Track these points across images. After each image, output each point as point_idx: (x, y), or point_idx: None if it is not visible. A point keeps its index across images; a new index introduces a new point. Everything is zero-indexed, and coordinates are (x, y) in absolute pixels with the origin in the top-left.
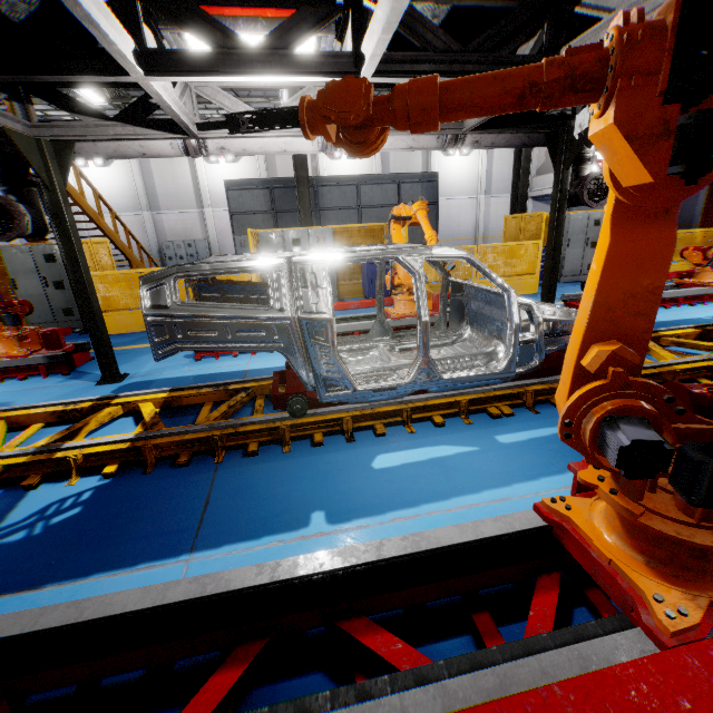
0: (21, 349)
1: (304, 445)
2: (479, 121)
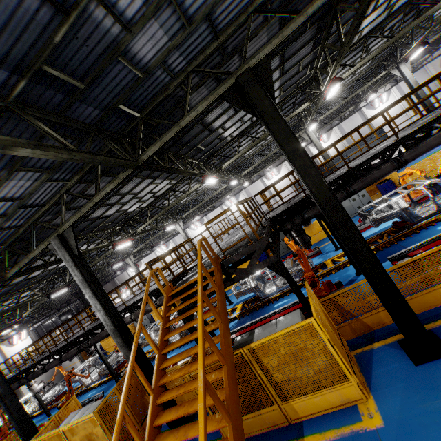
0: (308, 252)
1: (414, 234)
2: None
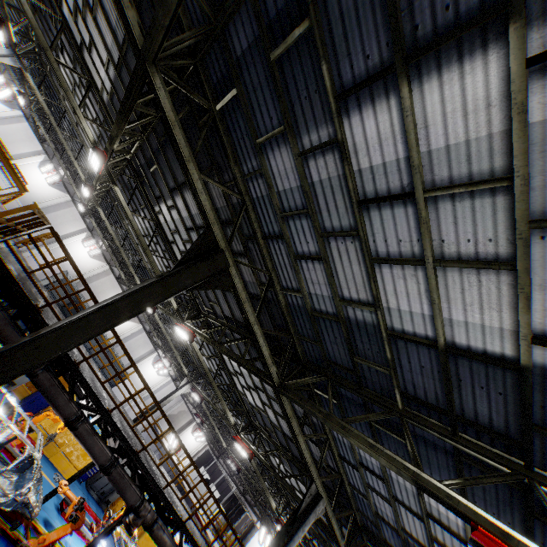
0: None
1: None
2: None
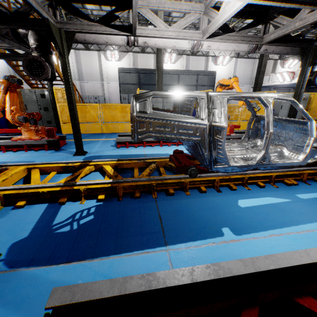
0: (36, 136)
1: (195, 191)
2: (276, 37)
